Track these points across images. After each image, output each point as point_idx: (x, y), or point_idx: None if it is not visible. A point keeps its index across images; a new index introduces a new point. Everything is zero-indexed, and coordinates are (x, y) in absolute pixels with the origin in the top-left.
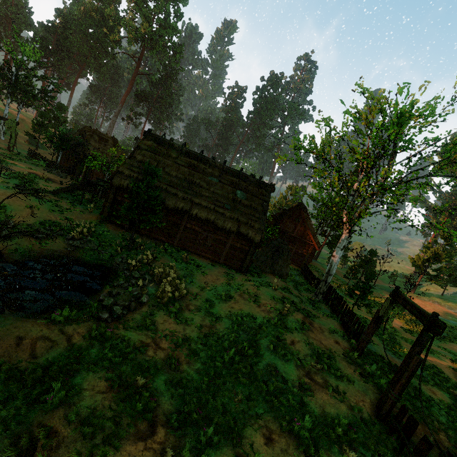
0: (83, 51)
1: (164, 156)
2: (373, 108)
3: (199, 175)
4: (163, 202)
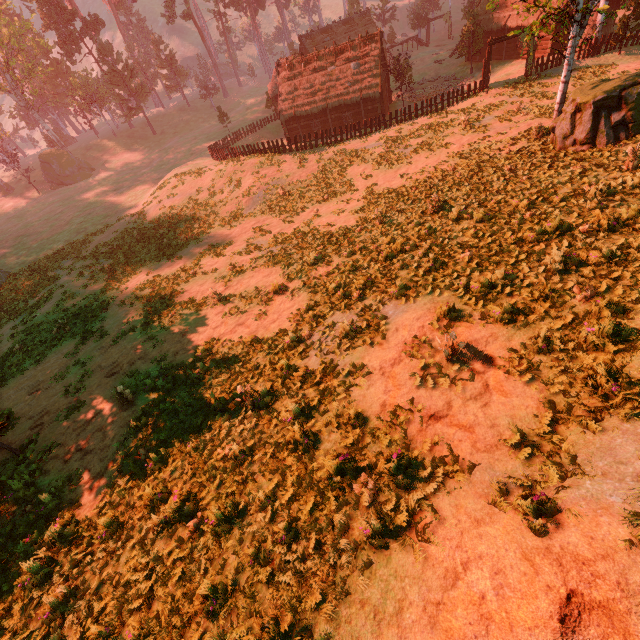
0: None
1: None
2: None
3: None
4: (490, 30)
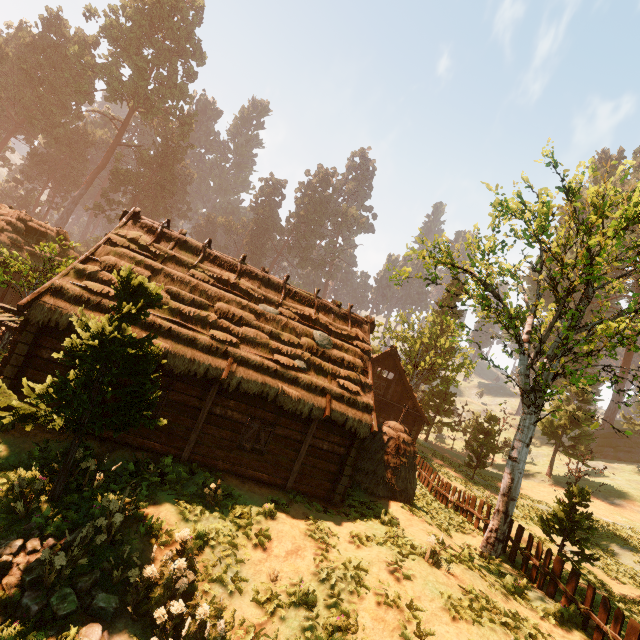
0: (24, 100)
1: (166, 261)
2: (573, 191)
3: (240, 301)
4: (160, 360)
